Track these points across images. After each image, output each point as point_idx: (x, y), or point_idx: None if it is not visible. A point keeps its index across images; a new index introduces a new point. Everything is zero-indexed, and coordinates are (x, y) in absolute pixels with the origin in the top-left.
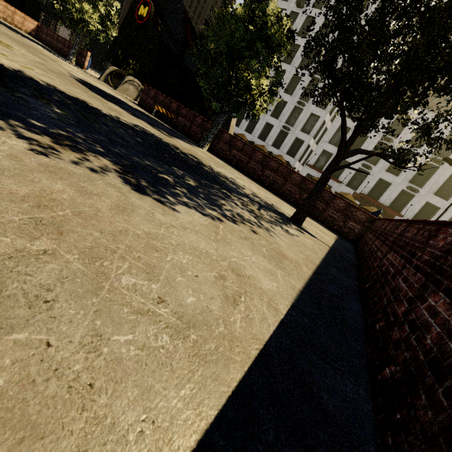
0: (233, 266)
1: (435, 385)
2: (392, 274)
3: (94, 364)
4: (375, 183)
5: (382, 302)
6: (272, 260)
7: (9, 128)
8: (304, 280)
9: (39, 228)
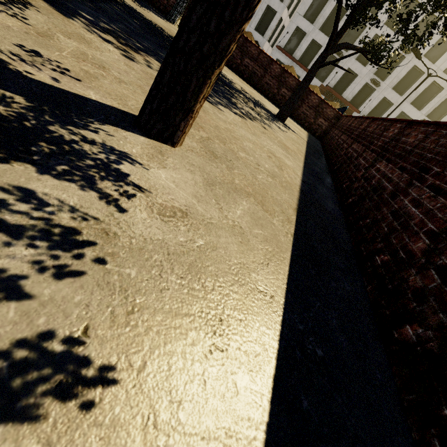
0: (270, 151)
1: (373, 195)
2: (355, 157)
3: (260, 183)
4: (343, 74)
5: (347, 174)
6: (283, 149)
7: (89, 29)
8: (302, 162)
9: (193, 124)
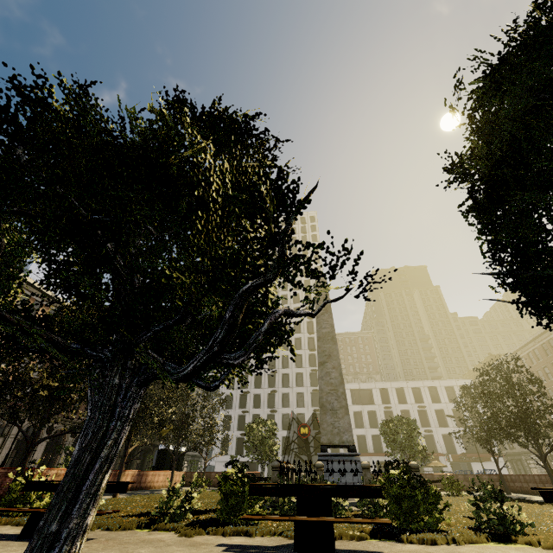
0: None
1: None
2: None
3: None
4: None
5: None
6: None
7: None
8: None
9: None
